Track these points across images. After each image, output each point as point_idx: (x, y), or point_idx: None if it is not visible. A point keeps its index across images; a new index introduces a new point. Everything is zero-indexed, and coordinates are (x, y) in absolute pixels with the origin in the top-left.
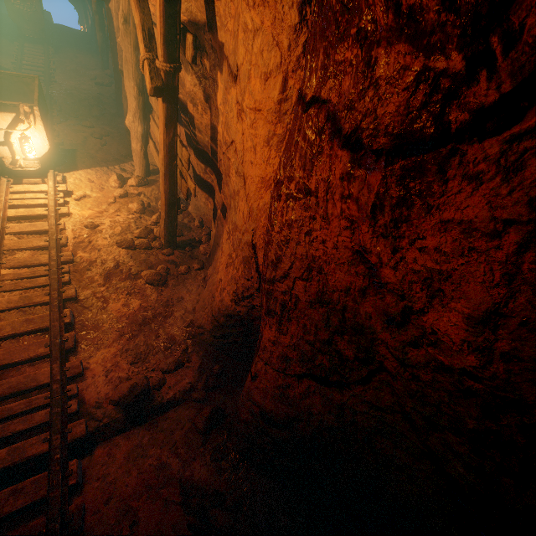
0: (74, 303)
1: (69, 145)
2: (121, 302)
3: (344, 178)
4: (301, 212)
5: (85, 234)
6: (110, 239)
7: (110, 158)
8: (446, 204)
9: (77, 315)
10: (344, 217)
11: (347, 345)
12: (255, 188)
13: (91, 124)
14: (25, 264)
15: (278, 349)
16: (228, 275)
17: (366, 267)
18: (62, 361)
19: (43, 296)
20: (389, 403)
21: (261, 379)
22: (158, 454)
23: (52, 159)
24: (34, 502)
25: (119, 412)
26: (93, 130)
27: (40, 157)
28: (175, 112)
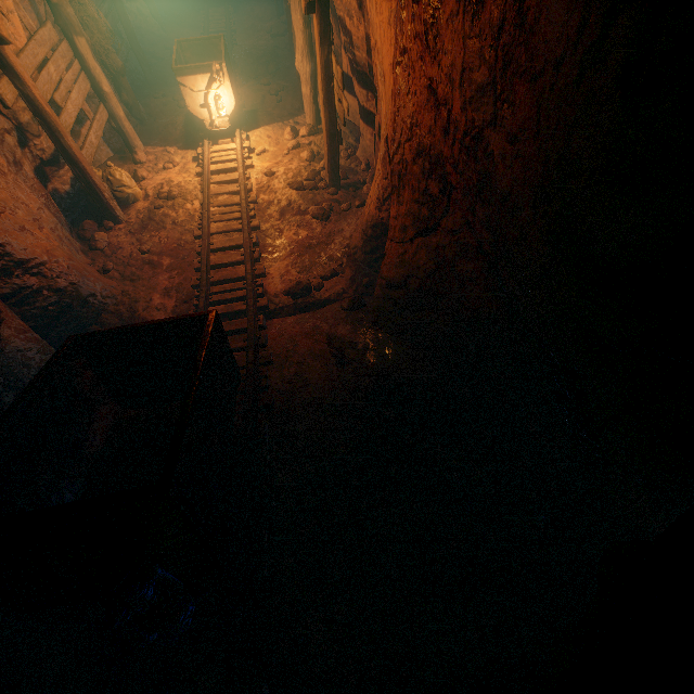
0: (259, 233)
1: (251, 107)
2: (293, 233)
3: (412, 21)
4: (403, 75)
5: (265, 181)
6: (284, 183)
7: (285, 114)
8: (446, 6)
9: (261, 241)
10: (418, 58)
11: (435, 184)
12: (388, 80)
13: (268, 81)
14: (225, 204)
15: (399, 222)
16: (375, 188)
17: (433, 97)
18: (252, 265)
19: (238, 225)
20: (460, 221)
21: (388, 256)
22: (314, 322)
23: (238, 120)
24: (240, 329)
25: (290, 302)
26: (270, 87)
27: (229, 118)
28: (327, 27)
